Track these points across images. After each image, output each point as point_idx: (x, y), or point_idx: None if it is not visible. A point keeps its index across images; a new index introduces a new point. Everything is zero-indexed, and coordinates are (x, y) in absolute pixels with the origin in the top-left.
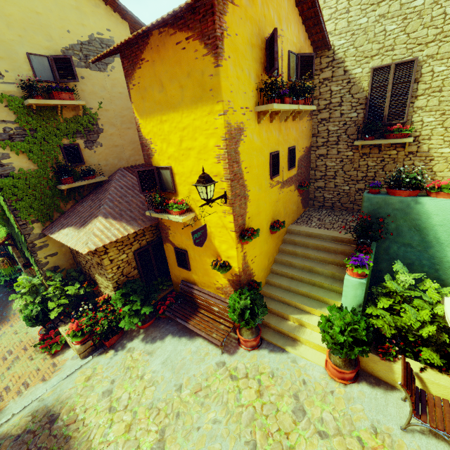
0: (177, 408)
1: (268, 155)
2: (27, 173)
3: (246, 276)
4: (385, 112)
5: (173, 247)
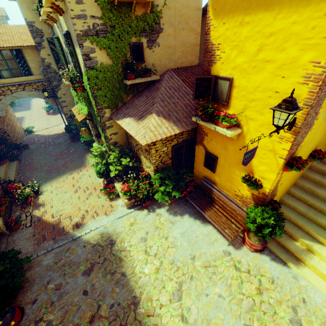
0: (191, 272)
1: None
2: (105, 67)
3: (271, 196)
4: None
5: (204, 150)
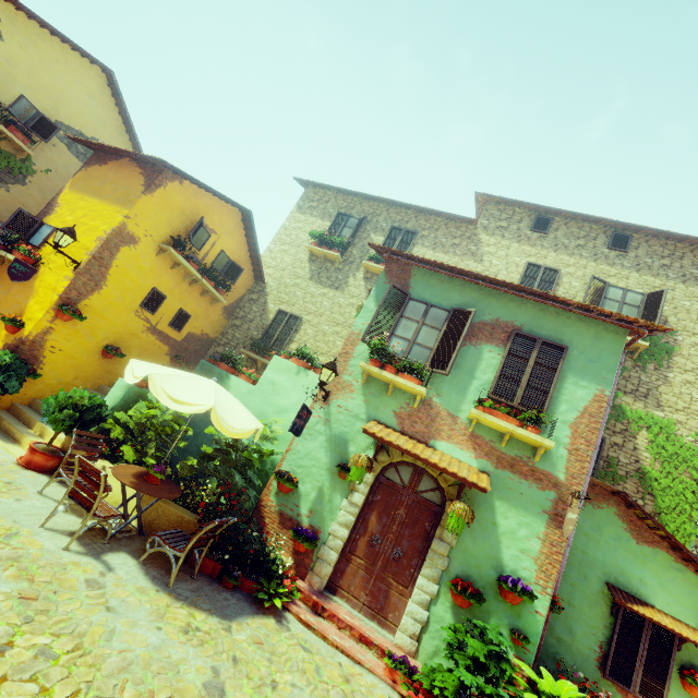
0: None
1: (151, 287)
2: None
3: (30, 353)
4: (273, 341)
5: None
